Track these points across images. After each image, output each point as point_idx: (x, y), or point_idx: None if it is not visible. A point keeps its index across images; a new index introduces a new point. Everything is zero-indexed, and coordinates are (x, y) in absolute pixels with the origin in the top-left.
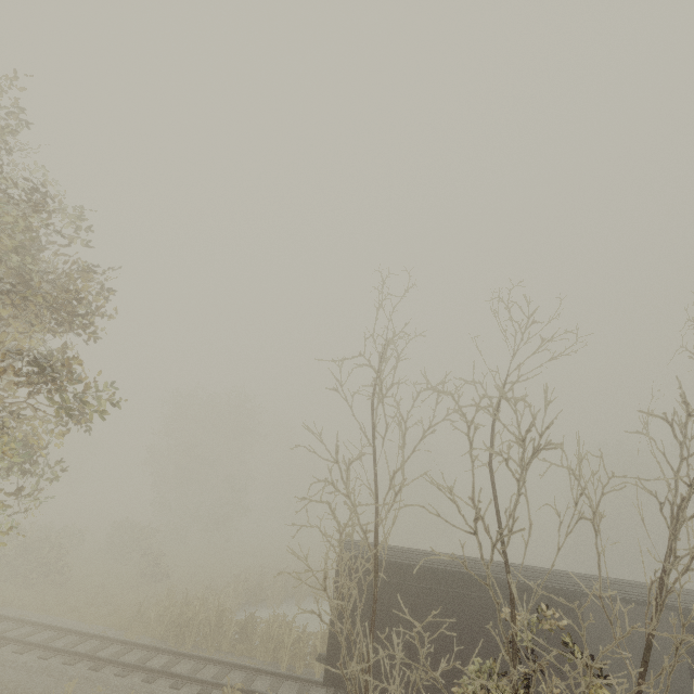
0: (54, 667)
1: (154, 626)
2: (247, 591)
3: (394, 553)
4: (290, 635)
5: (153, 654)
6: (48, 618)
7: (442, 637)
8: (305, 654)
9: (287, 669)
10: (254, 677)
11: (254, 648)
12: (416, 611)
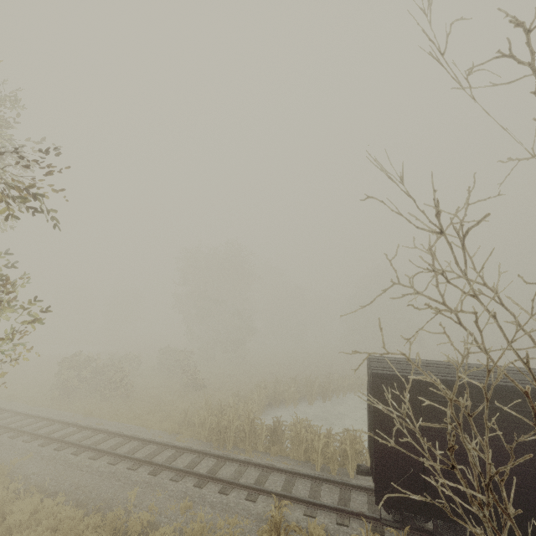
0: (121, 472)
1: (198, 431)
2: (268, 395)
3: (437, 370)
4: (319, 441)
5: (200, 457)
6: (118, 425)
7: (523, 462)
8: (337, 458)
9: (321, 469)
10: (293, 480)
11: (286, 449)
12: (483, 433)
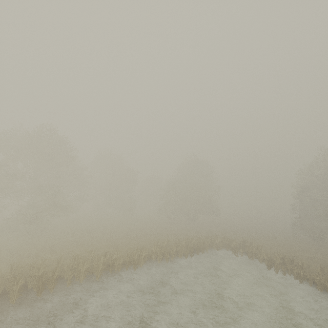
0: None
1: None
2: None
3: None
4: None
5: None
6: None
7: None
8: None
9: None
10: None
11: None
12: None
